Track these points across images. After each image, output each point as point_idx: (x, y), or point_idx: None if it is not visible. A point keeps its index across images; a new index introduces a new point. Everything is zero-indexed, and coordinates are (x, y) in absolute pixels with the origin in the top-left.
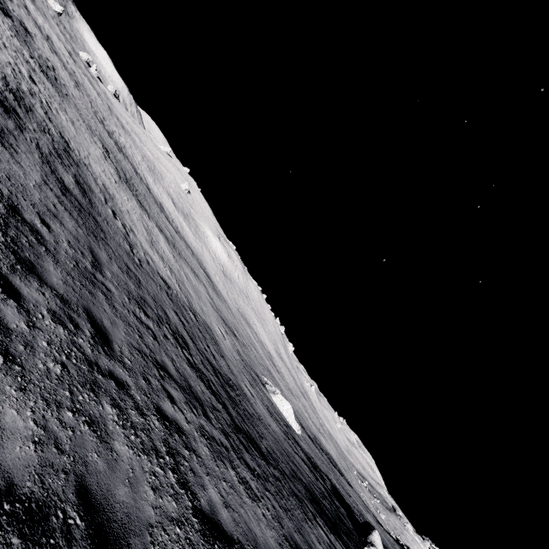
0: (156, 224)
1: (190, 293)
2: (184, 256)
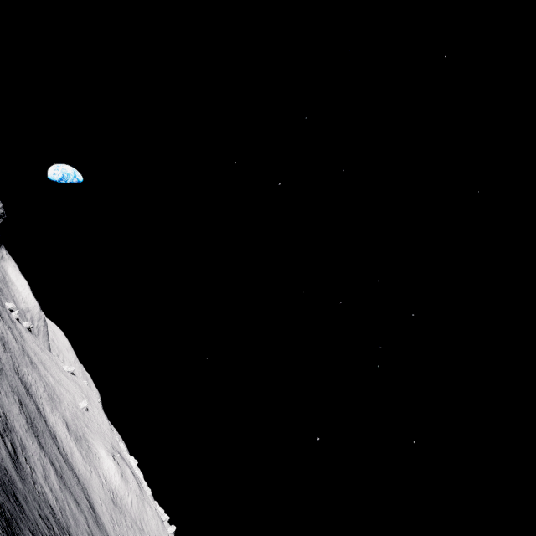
0: (49, 458)
1: (70, 520)
2: (70, 486)
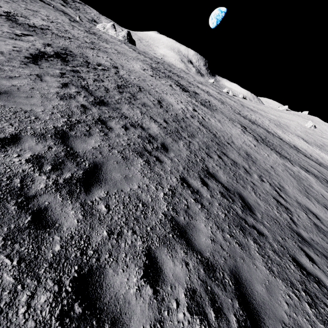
0: (299, 166)
1: None
2: None
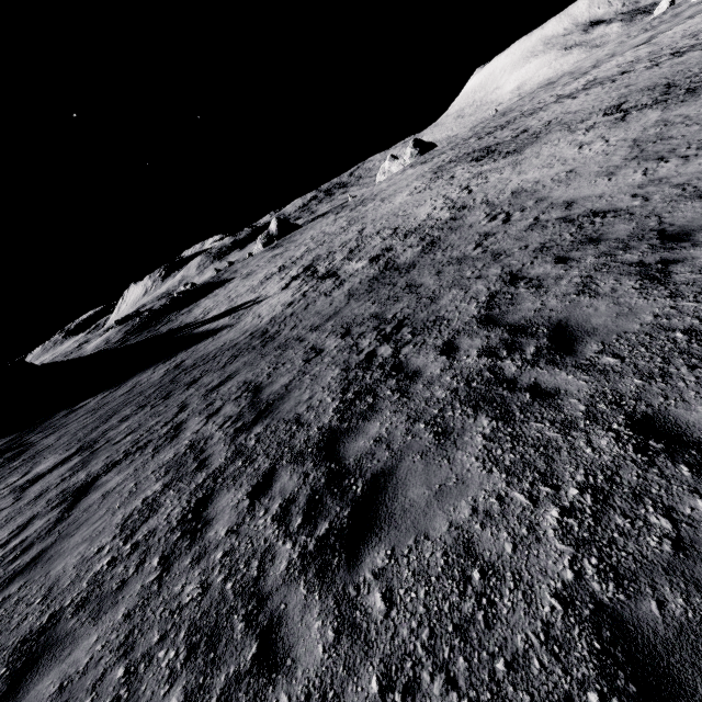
0: None
1: None
2: None
